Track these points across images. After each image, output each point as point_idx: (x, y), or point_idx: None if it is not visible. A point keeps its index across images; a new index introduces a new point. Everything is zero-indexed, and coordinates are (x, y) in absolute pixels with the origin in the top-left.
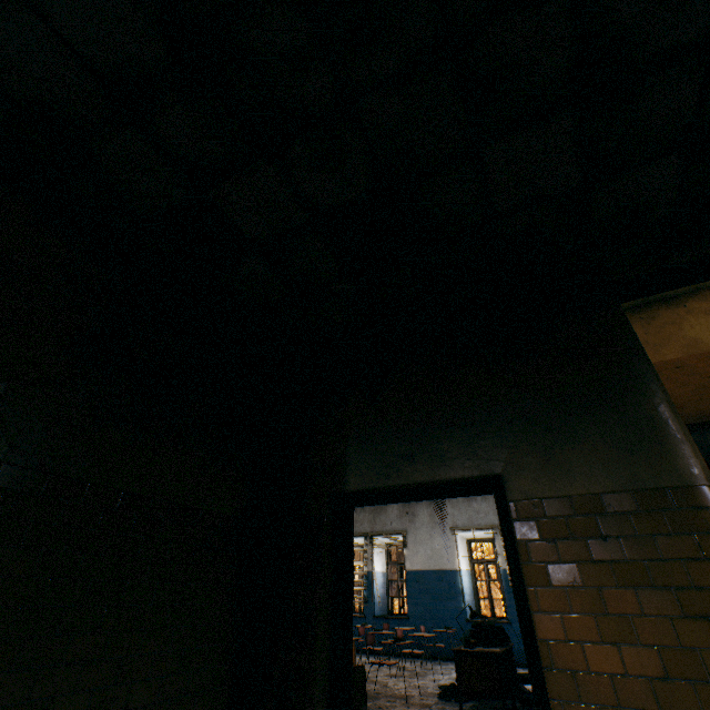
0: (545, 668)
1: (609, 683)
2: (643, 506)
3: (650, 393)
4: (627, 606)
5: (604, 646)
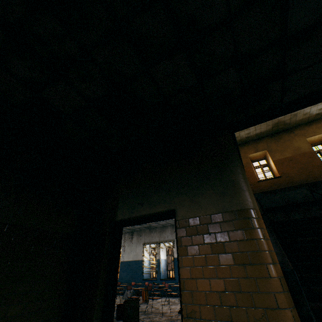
0: (181, 290)
1: (204, 295)
2: (225, 219)
3: (234, 170)
4: (214, 262)
5: (204, 279)
